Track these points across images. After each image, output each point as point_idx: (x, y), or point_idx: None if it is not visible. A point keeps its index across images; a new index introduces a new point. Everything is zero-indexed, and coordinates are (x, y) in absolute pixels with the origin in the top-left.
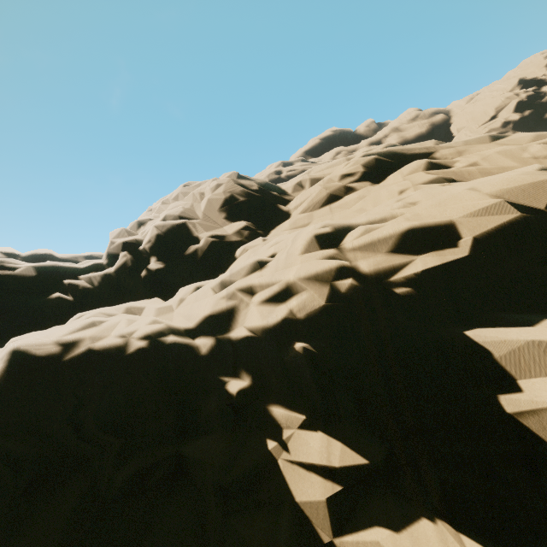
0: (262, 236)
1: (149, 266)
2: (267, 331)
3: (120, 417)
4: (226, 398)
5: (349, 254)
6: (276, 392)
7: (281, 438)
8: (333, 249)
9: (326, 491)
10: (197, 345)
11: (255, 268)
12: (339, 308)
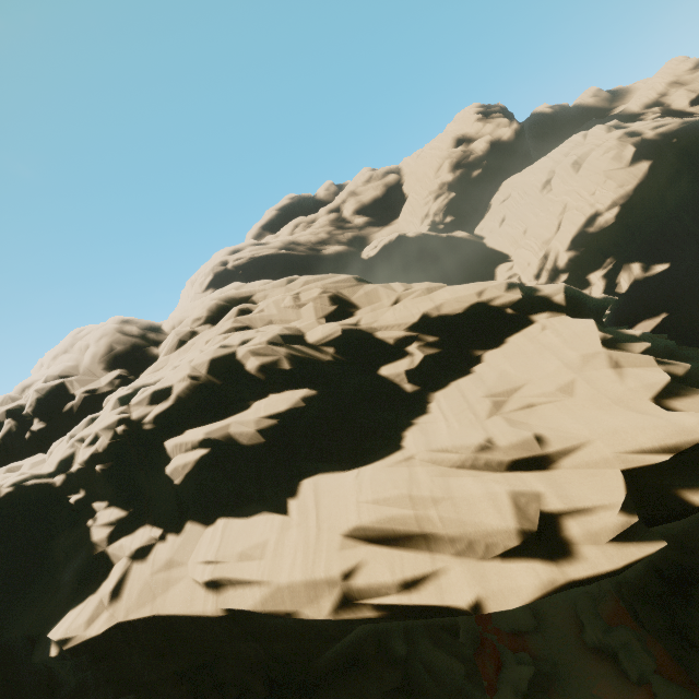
0: (133, 381)
1: (32, 428)
2: (86, 463)
3: (0, 535)
4: (71, 507)
5: (132, 408)
6: (101, 495)
7: (95, 516)
8: (125, 406)
9: (107, 531)
10: (55, 481)
11: (90, 423)
12: (117, 442)
